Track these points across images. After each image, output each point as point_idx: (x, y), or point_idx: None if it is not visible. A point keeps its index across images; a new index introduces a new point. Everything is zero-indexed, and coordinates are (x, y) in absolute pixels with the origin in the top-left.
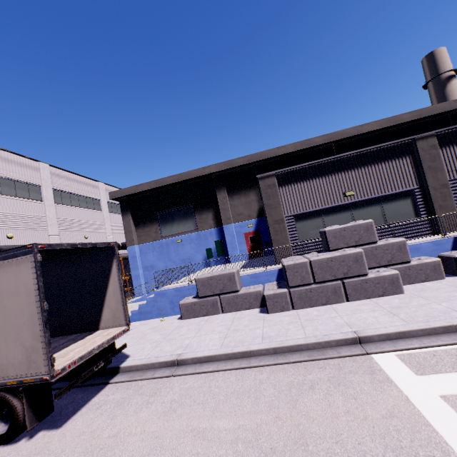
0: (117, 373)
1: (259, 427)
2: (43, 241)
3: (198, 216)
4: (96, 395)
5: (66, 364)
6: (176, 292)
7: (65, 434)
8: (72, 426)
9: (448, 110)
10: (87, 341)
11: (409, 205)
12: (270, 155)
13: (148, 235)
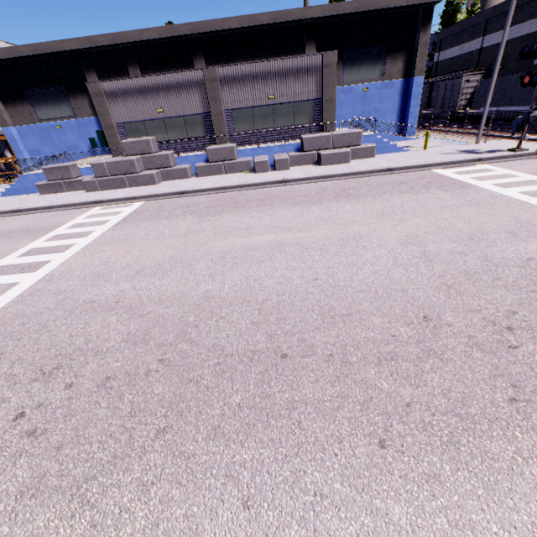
0: None
1: (30, 223)
2: None
3: (73, 101)
4: None
5: None
6: (35, 177)
7: None
8: None
9: (299, 19)
10: None
11: (202, 125)
12: (135, 38)
13: (22, 116)
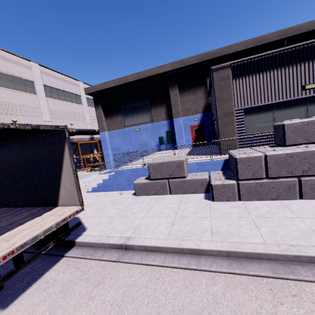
0: (73, 246)
1: None
2: None
3: (153, 110)
4: (50, 269)
5: None
6: (131, 172)
7: None
8: (15, 311)
9: None
10: (40, 220)
11: None
12: (220, 53)
13: (114, 124)
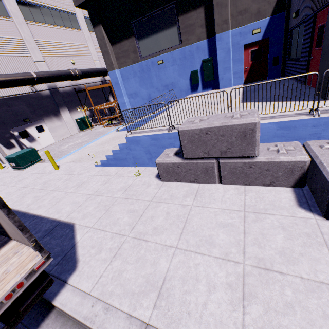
0: (53, 306)
1: None
2: (31, 69)
3: (182, 23)
4: None
5: None
6: (152, 140)
7: None
8: None
9: None
10: None
11: None
12: None
13: (126, 56)
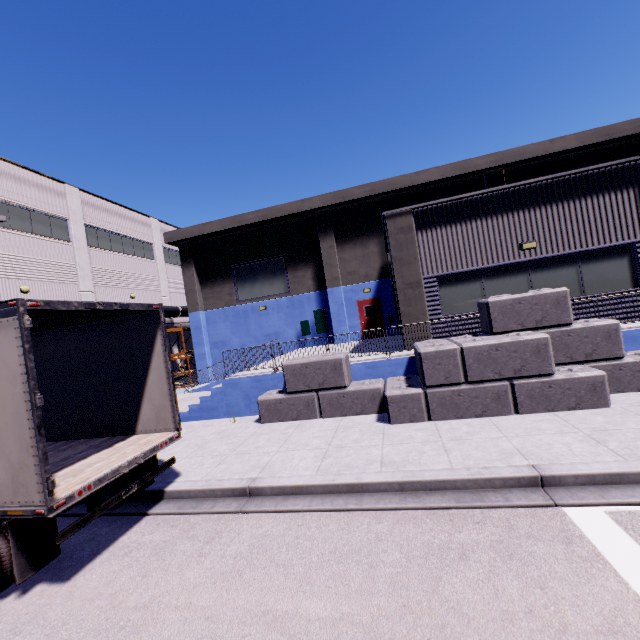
0: (160, 500)
1: (375, 622)
2: (71, 299)
3: (291, 273)
4: (127, 531)
5: (75, 490)
6: (253, 382)
7: (72, 594)
8: (85, 581)
9: None
10: (115, 452)
11: (624, 268)
12: (403, 184)
13: (218, 297)
